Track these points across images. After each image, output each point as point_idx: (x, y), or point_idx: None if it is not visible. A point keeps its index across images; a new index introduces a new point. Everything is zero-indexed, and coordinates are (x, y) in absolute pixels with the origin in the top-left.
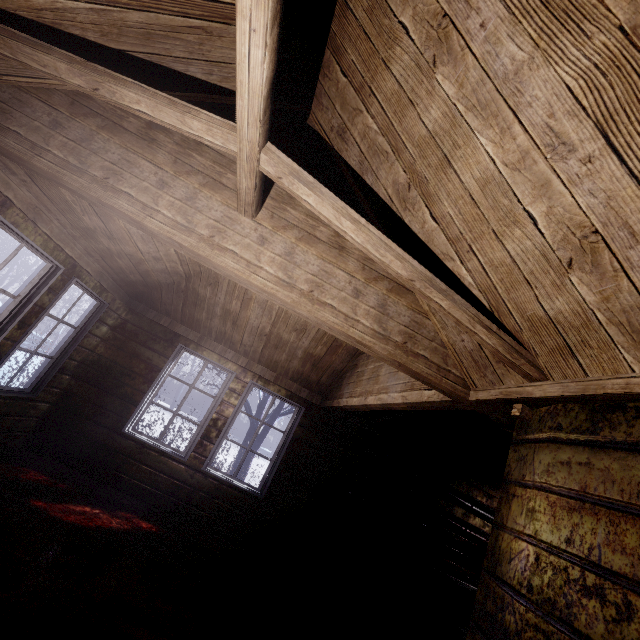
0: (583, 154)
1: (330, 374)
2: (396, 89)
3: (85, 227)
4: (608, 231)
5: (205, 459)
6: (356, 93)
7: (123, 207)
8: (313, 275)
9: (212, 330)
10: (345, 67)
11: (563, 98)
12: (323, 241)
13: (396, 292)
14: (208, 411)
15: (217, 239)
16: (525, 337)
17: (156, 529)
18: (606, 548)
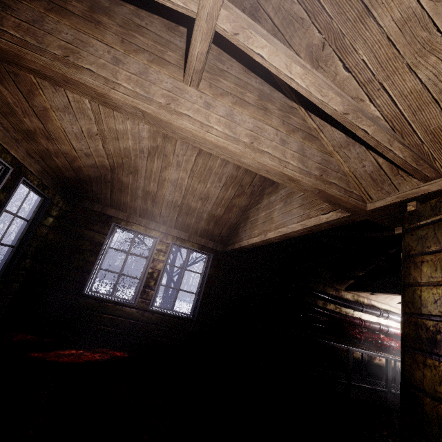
0: None
1: (228, 227)
2: None
3: (26, 129)
4: None
5: (149, 301)
6: None
7: (88, 81)
8: (250, 130)
9: (136, 209)
10: None
11: None
12: (251, 104)
13: (308, 139)
14: (144, 268)
15: (173, 106)
16: (425, 148)
17: (127, 355)
18: None
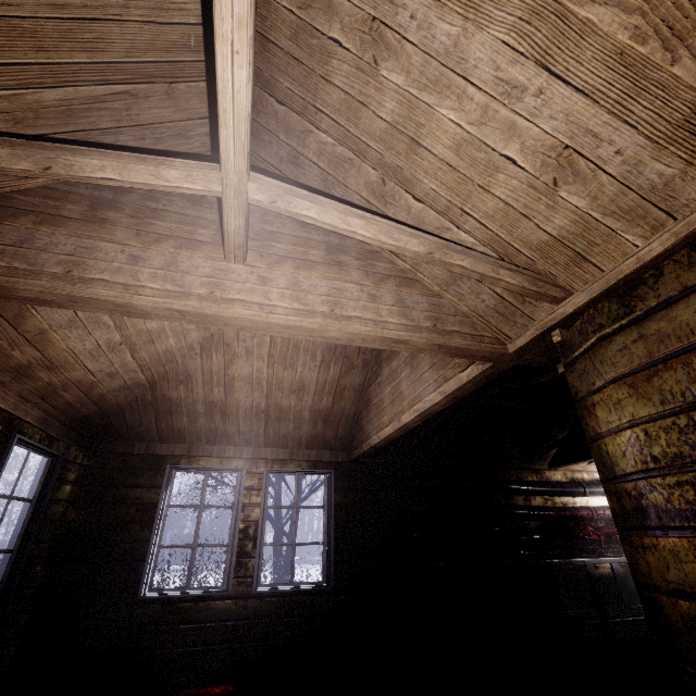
0: (534, 90)
1: (345, 423)
2: (343, 98)
3: (16, 365)
4: (576, 142)
5: (252, 579)
6: (300, 116)
7: (102, 294)
8: (326, 296)
9: (200, 433)
10: (281, 96)
11: (502, 52)
12: (319, 263)
13: (405, 285)
14: (231, 525)
15: (218, 293)
16: (539, 266)
17: (233, 687)
18: (694, 385)
